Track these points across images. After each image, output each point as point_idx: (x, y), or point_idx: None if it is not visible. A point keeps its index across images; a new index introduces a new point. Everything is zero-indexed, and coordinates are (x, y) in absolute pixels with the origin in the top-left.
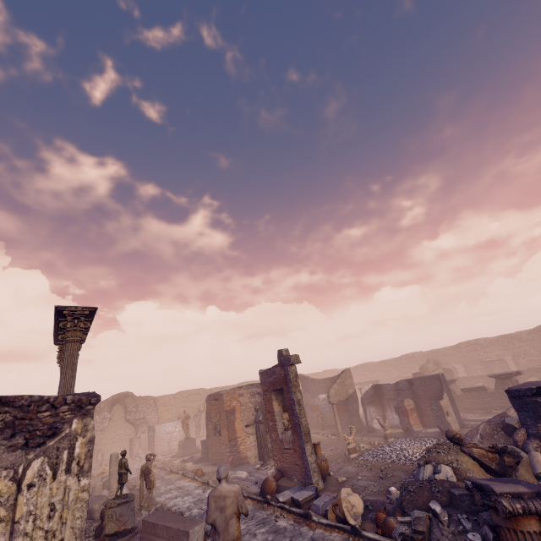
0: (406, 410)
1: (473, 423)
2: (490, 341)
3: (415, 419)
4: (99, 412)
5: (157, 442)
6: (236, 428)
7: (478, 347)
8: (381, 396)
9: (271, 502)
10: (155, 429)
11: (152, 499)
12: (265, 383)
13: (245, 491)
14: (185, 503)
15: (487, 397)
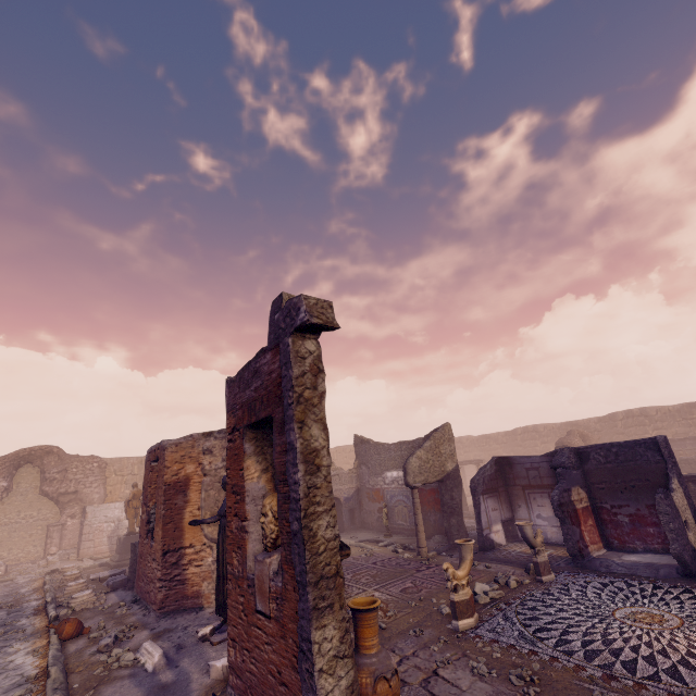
0: (575, 510)
1: None
2: (667, 412)
3: (592, 531)
4: None
5: (88, 535)
6: (184, 524)
7: (646, 419)
8: (510, 479)
9: None
10: (86, 513)
11: None
12: (233, 408)
13: None
14: None
15: None
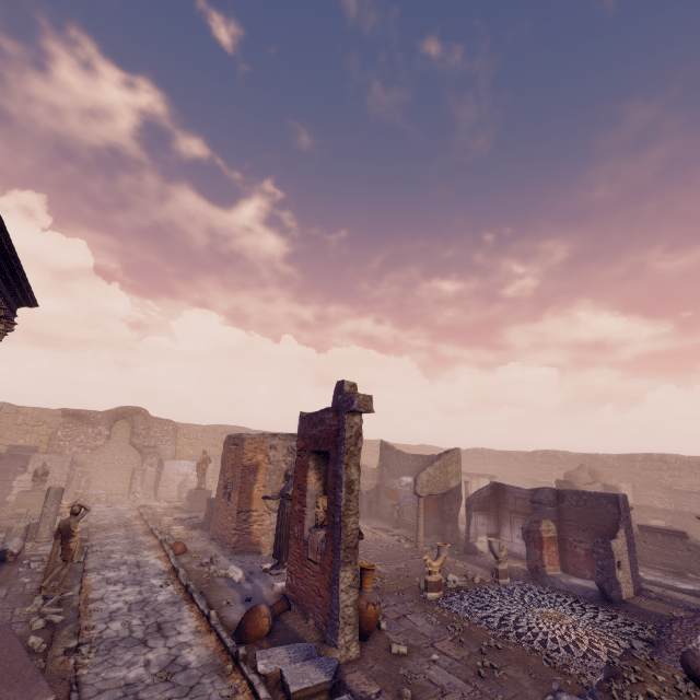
0: (541, 538)
1: (659, 592)
2: (687, 462)
3: (552, 556)
4: (93, 425)
5: (164, 483)
6: (253, 495)
7: (664, 465)
8: (501, 502)
9: (242, 664)
10: (164, 465)
11: (78, 574)
12: (303, 436)
13: (220, 612)
14: (118, 600)
15: (683, 550)
